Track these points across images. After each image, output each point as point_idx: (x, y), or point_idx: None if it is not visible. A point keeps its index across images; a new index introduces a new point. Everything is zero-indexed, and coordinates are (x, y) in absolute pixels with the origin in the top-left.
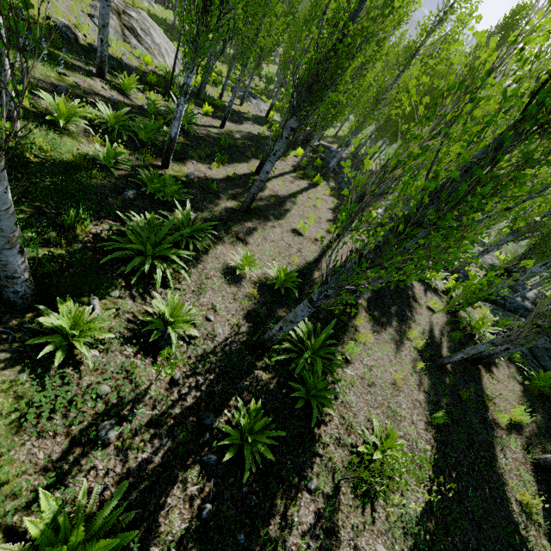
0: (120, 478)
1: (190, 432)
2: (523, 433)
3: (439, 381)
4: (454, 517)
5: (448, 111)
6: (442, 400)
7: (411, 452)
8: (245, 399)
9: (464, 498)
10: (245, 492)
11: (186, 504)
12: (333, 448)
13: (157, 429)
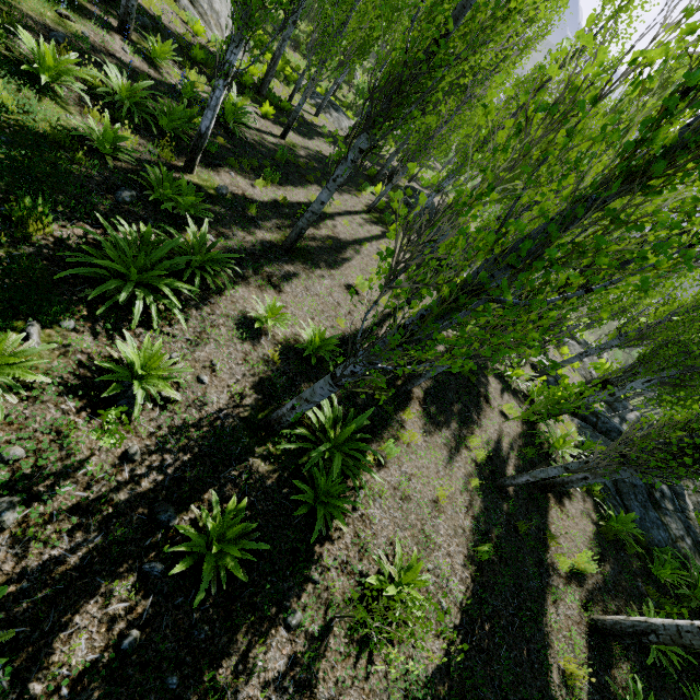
0: (8, 579)
1: (135, 528)
2: (584, 585)
3: (494, 506)
4: (474, 682)
5: (535, 144)
6: (494, 531)
7: (437, 592)
8: (228, 493)
9: (493, 658)
10: (196, 620)
11: (102, 627)
12: (335, 574)
13: (86, 517)
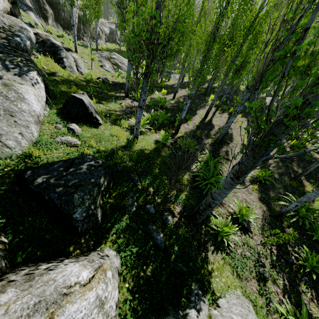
0: (283, 294)
1: (286, 267)
2: None
3: None
4: None
5: None
6: None
7: None
8: (292, 245)
9: None
10: None
11: (312, 303)
12: None
13: (275, 268)
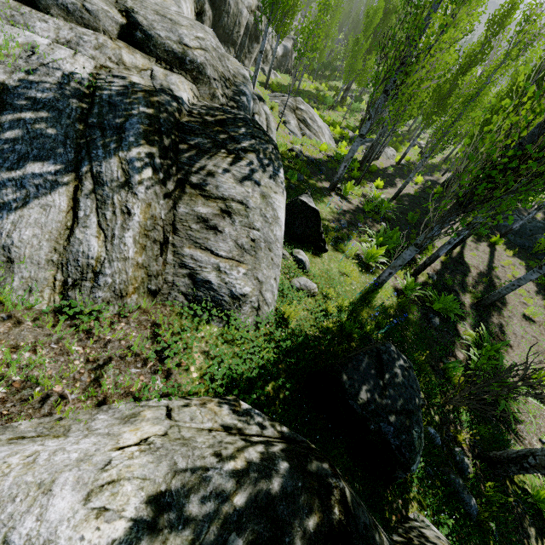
0: None
1: None
2: None
3: None
4: None
5: None
6: None
7: None
8: None
9: None
10: None
11: None
12: None
13: None
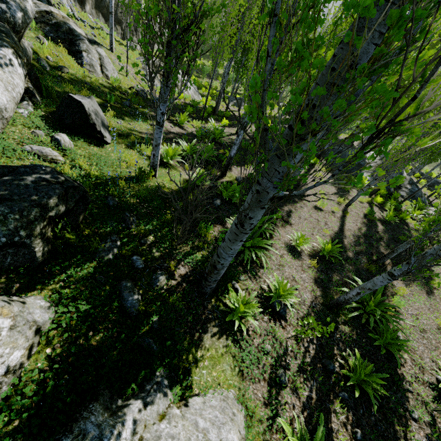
0: (302, 409)
1: (322, 375)
2: None
3: None
4: None
5: None
6: None
7: None
8: (342, 348)
9: None
10: (374, 420)
11: (343, 429)
12: (416, 385)
13: (304, 374)
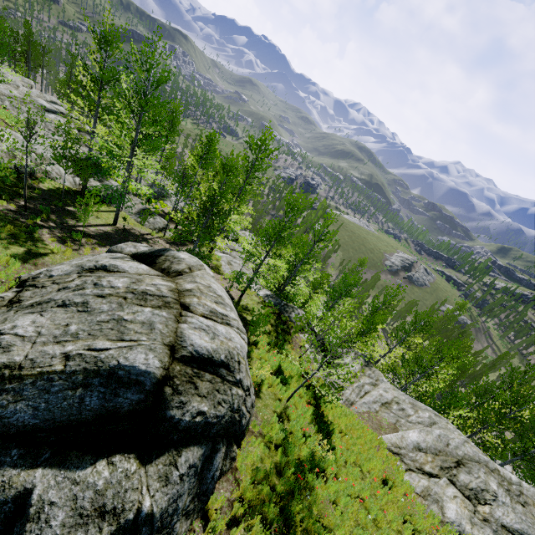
0: None
1: None
2: None
3: None
4: None
5: None
6: None
7: None
8: None
9: None
10: None
11: None
12: None
13: None
